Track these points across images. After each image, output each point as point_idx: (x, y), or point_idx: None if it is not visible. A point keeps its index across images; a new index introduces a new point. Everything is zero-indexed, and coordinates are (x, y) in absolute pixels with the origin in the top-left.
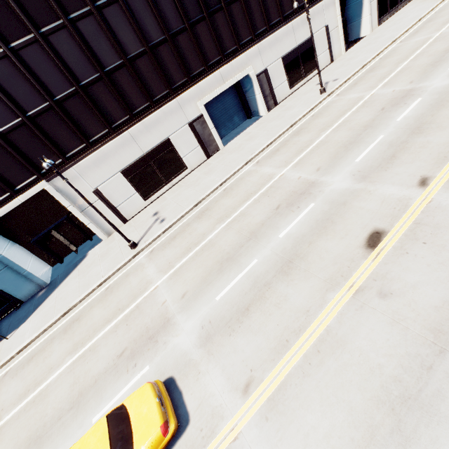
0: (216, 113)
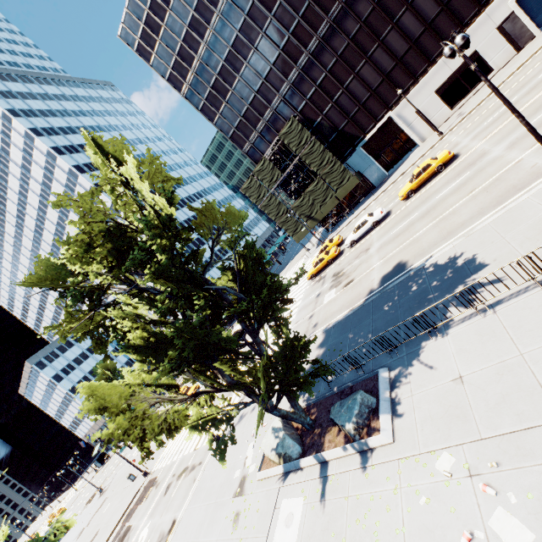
0: None
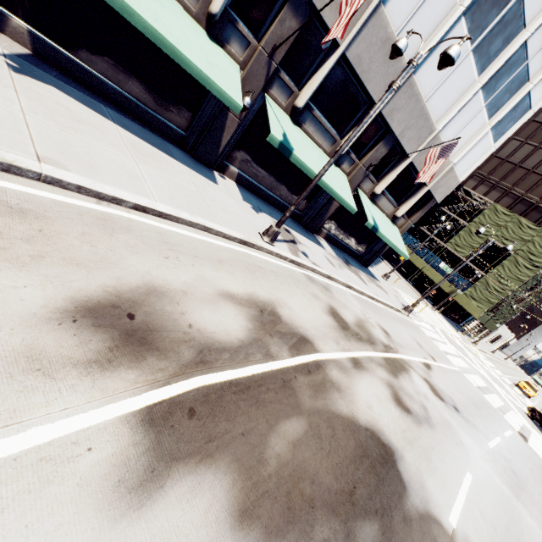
0: None
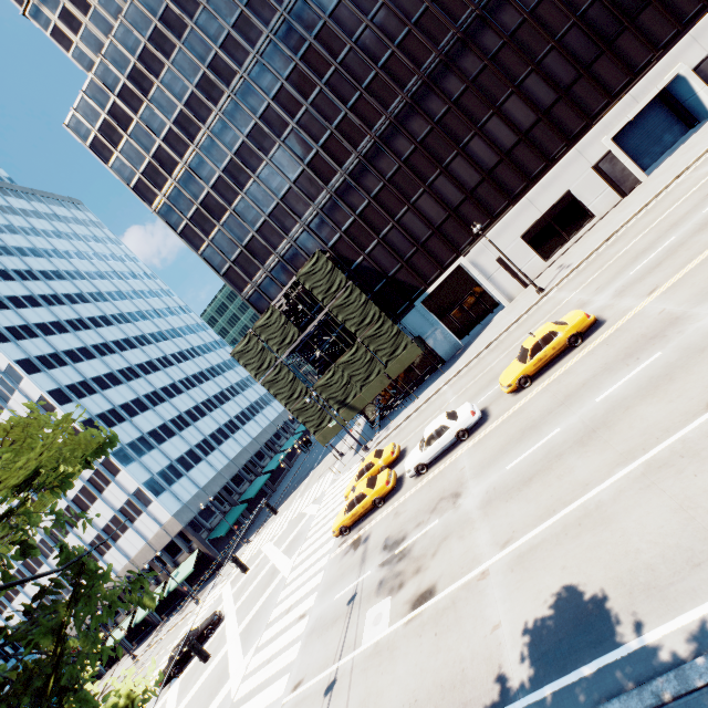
0: (631, 143)
